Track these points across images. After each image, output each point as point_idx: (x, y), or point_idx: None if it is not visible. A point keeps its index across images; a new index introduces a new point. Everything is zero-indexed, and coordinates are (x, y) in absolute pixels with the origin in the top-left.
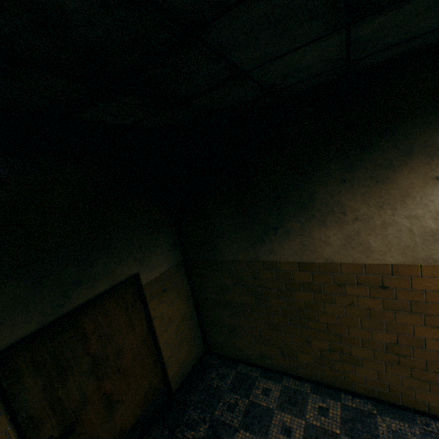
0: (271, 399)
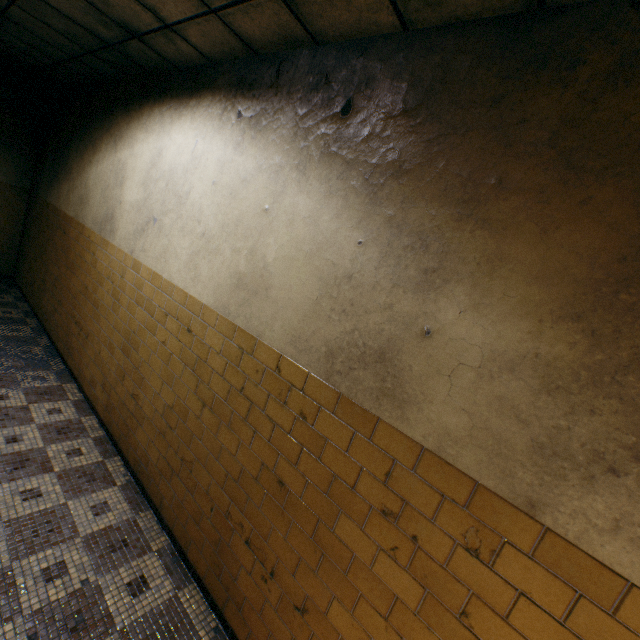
0: None
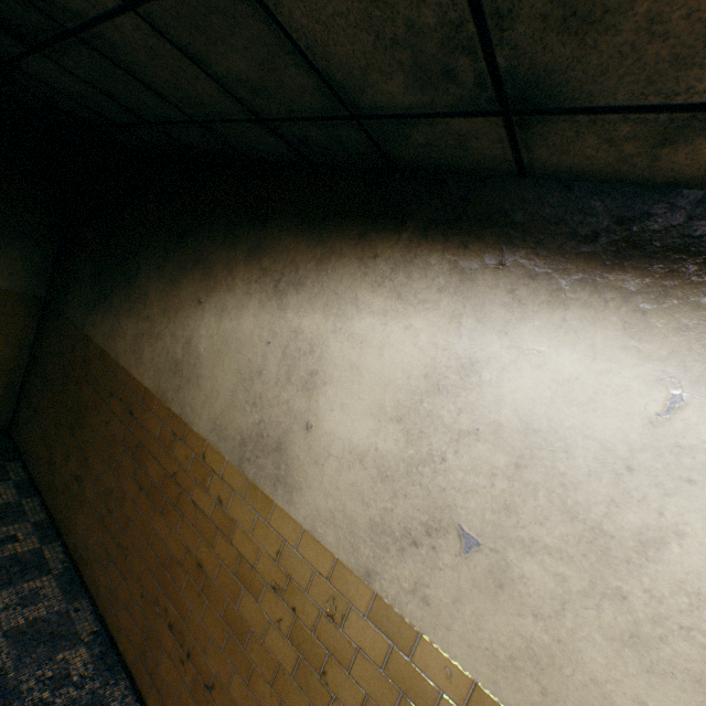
0: None
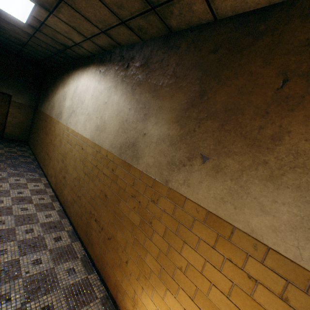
0: (19, 149)
